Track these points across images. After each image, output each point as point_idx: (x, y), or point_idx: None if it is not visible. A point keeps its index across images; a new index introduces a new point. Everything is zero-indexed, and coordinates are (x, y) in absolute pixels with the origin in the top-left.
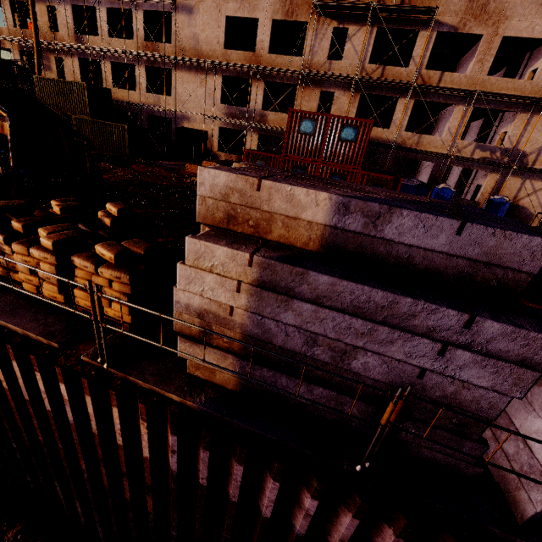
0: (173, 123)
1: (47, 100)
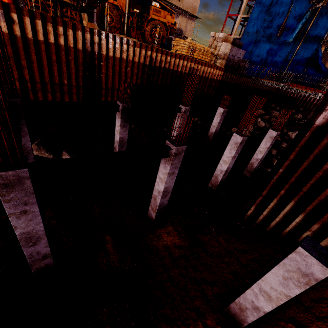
0: None
1: None
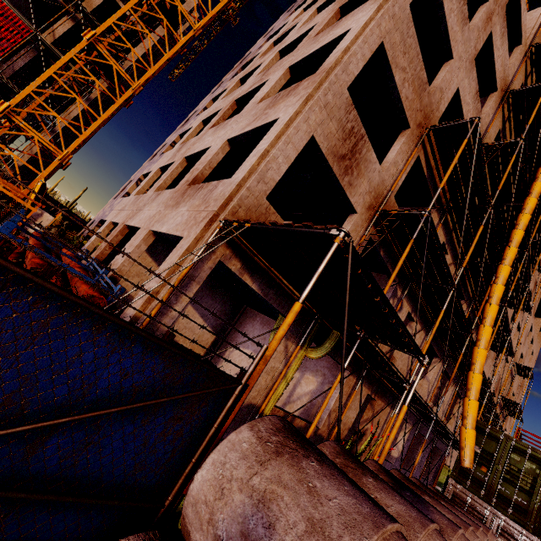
0: (440, 456)
1: (540, 509)
